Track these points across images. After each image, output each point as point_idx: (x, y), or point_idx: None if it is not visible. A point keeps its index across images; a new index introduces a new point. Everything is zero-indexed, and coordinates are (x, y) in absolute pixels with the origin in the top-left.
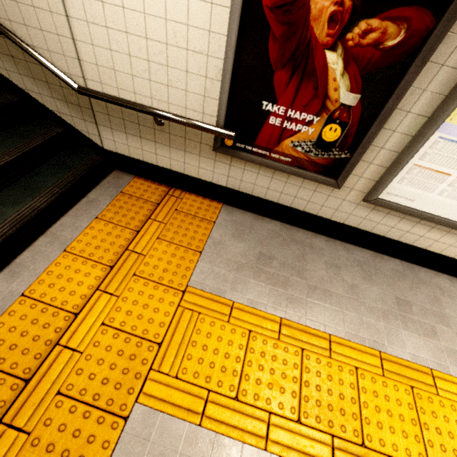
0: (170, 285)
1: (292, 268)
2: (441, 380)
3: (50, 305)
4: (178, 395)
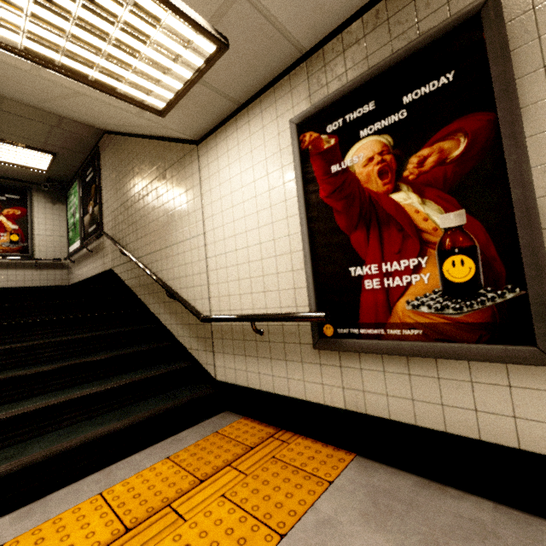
0: None
1: None
2: None
3: None
4: None
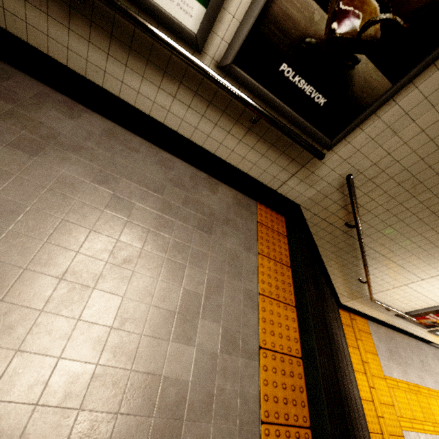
0: (381, 377)
1: (397, 354)
2: (438, 393)
3: (366, 400)
4: (406, 423)
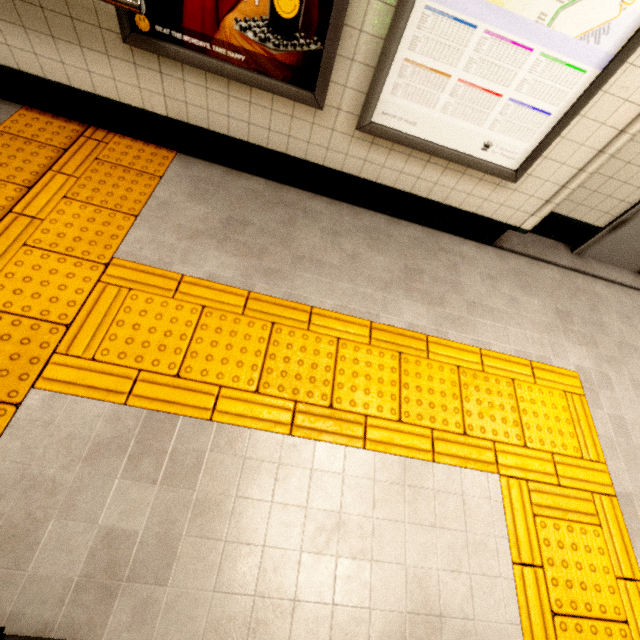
0: (85, 257)
1: (274, 236)
2: (436, 345)
3: None
4: (95, 377)
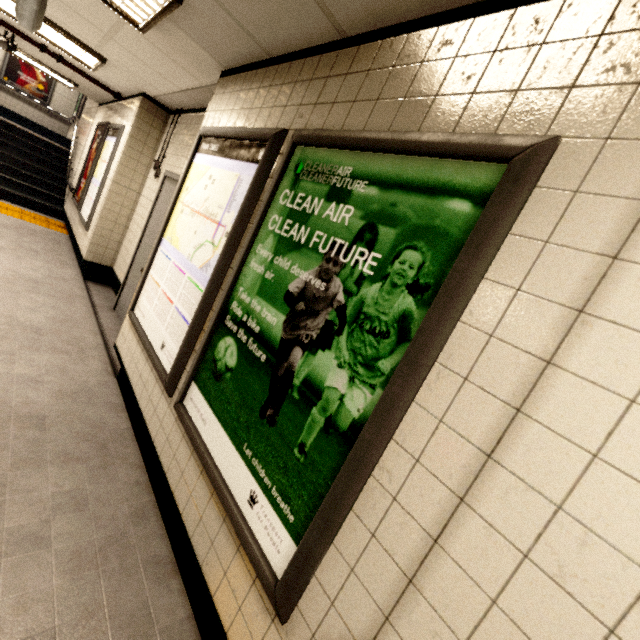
0: None
1: (32, 234)
2: None
3: None
4: None
